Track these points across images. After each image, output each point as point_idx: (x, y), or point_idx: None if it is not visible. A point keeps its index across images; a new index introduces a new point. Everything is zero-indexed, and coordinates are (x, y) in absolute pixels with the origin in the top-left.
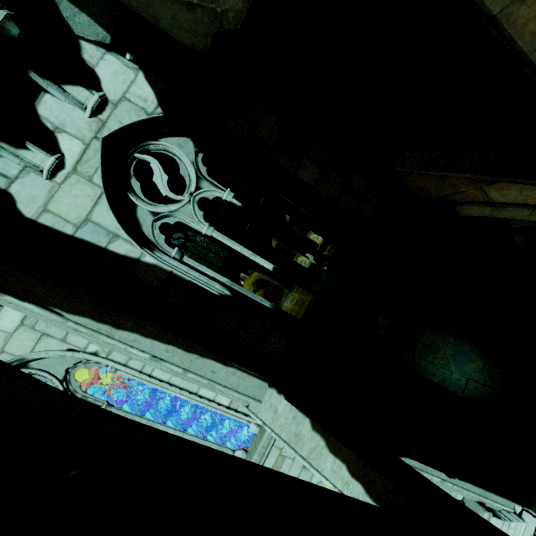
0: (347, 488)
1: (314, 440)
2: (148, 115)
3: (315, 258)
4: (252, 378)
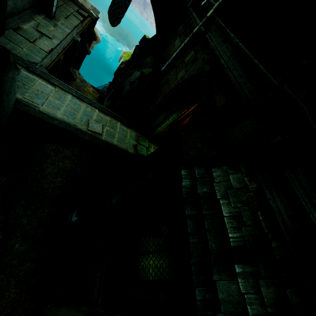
0: None
1: None
2: None
3: None
4: None
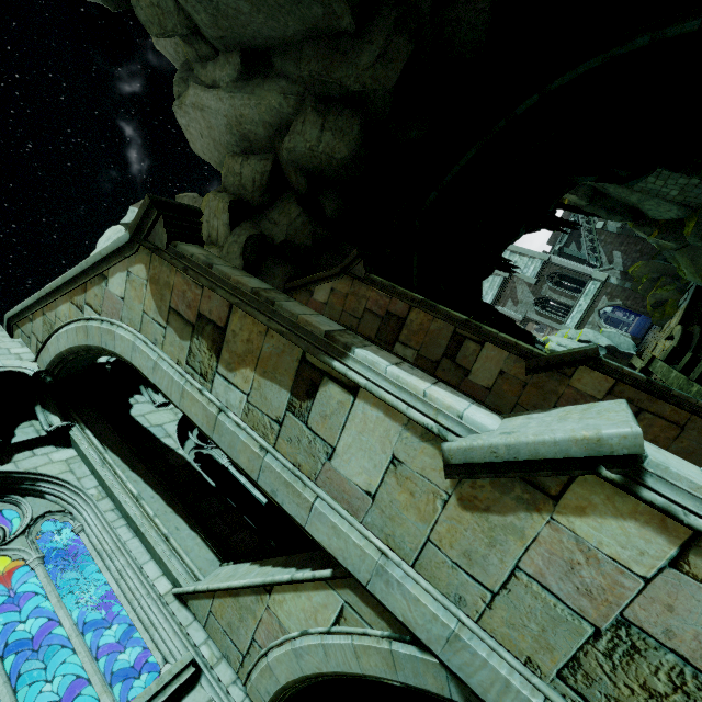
0: (265, 575)
1: (248, 569)
2: None
3: None
4: (208, 550)
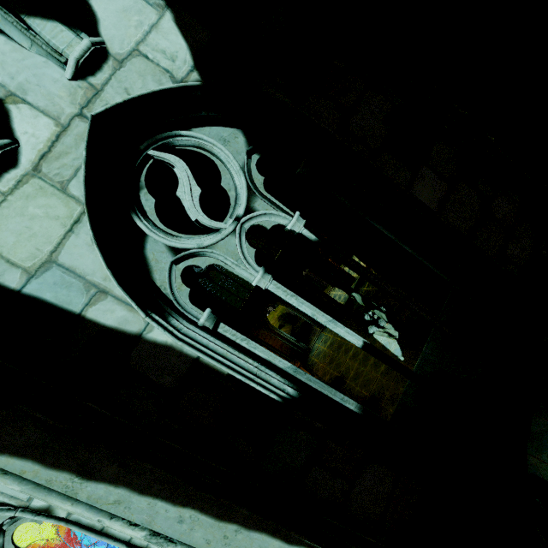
0: None
1: None
2: (176, 82)
3: (363, 298)
4: None
